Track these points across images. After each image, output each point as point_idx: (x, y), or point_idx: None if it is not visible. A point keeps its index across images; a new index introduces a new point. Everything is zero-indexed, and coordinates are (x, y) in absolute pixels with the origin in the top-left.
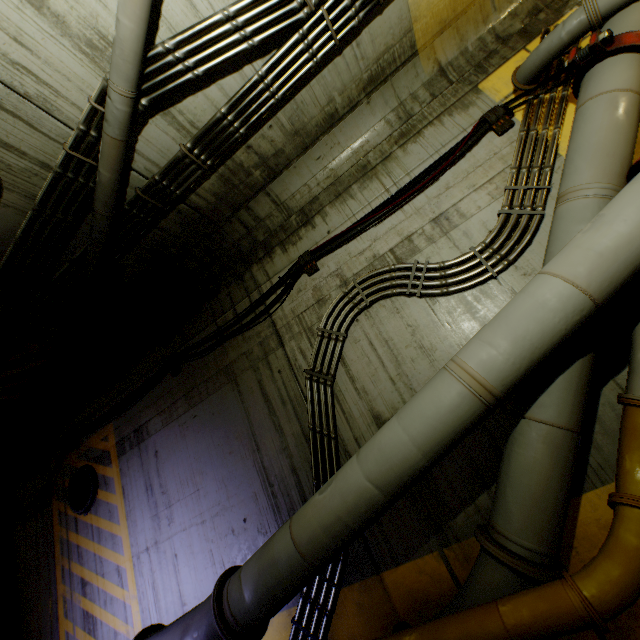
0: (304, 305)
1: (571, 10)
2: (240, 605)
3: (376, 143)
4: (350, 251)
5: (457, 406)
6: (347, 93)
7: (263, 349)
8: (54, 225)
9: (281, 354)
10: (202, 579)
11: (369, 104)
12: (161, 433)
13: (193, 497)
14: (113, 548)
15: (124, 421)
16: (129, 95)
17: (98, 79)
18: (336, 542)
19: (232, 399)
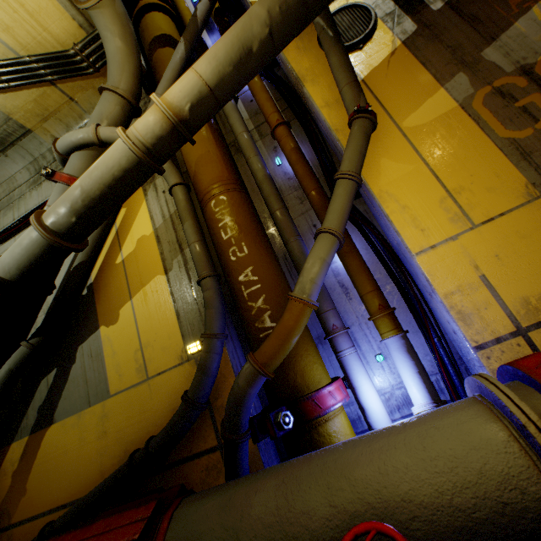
0: None
1: None
2: None
3: (21, 183)
4: None
5: None
6: None
7: None
8: None
9: None
10: None
11: (9, 157)
12: None
13: None
14: None
15: None
16: None
17: None
18: None
19: None
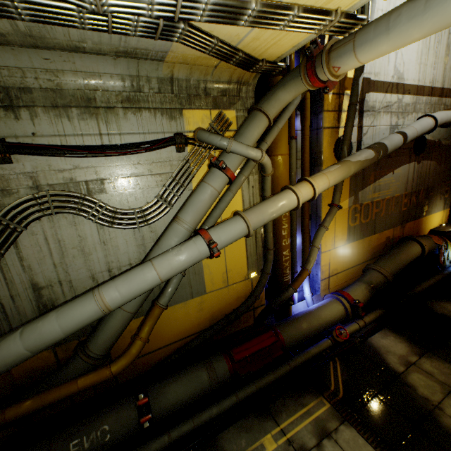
0: None
1: (234, 110)
2: None
3: (108, 88)
4: (51, 164)
5: (93, 316)
6: (101, 46)
7: None
8: None
9: None
10: None
11: (115, 60)
12: None
13: None
14: None
15: None
16: None
17: None
18: None
19: None
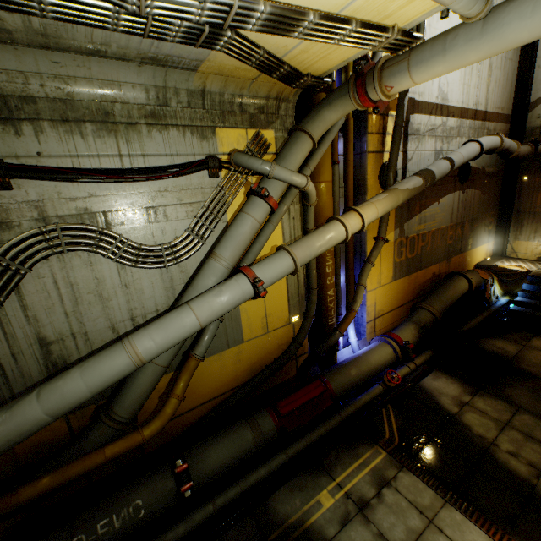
0: None
1: (272, 130)
2: None
3: (129, 100)
4: (61, 191)
5: (124, 371)
6: (126, 51)
7: None
8: None
9: None
10: None
11: (140, 67)
12: None
13: None
14: None
15: None
16: None
17: None
18: (1, 453)
19: None
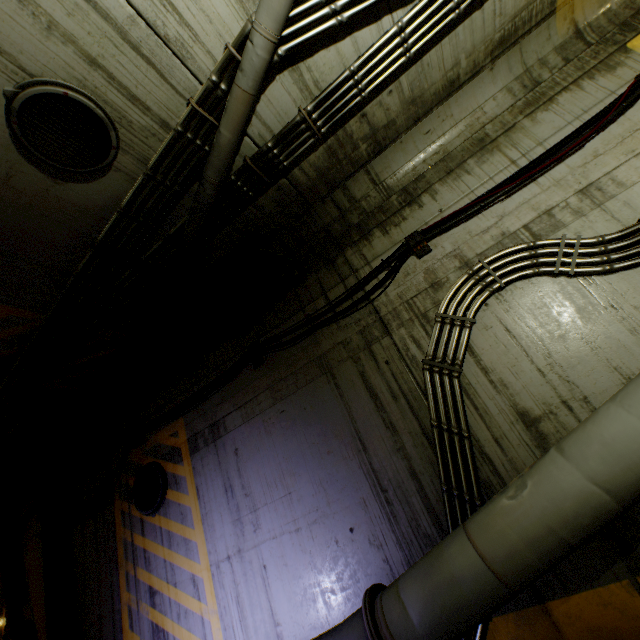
0: (414, 289)
1: None
2: (408, 634)
3: (495, 114)
4: (470, 230)
5: None
6: (474, 56)
7: (364, 338)
8: (160, 194)
9: (388, 343)
10: (299, 596)
11: (492, 71)
12: (241, 429)
13: (284, 501)
14: (186, 554)
15: (196, 416)
16: (273, 39)
17: (239, 23)
18: (545, 561)
19: (328, 393)
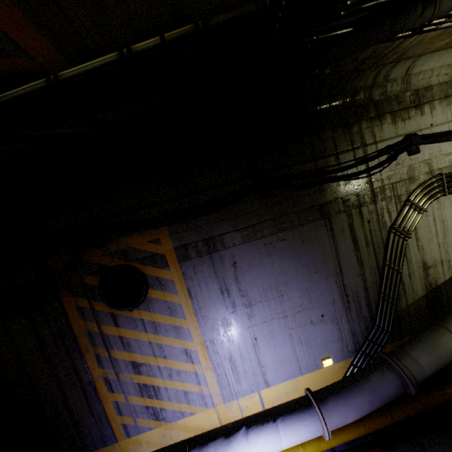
0: (399, 177)
1: None
2: (422, 376)
3: None
4: (441, 149)
5: None
6: None
7: (358, 201)
8: None
9: (373, 209)
10: (280, 351)
11: None
12: (241, 248)
13: (276, 300)
14: (177, 337)
15: (186, 228)
16: None
17: None
18: None
19: (324, 233)
